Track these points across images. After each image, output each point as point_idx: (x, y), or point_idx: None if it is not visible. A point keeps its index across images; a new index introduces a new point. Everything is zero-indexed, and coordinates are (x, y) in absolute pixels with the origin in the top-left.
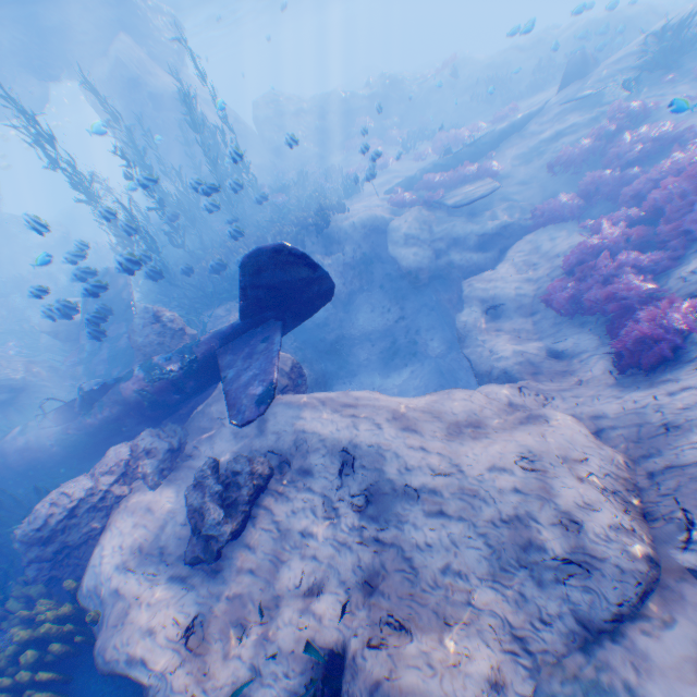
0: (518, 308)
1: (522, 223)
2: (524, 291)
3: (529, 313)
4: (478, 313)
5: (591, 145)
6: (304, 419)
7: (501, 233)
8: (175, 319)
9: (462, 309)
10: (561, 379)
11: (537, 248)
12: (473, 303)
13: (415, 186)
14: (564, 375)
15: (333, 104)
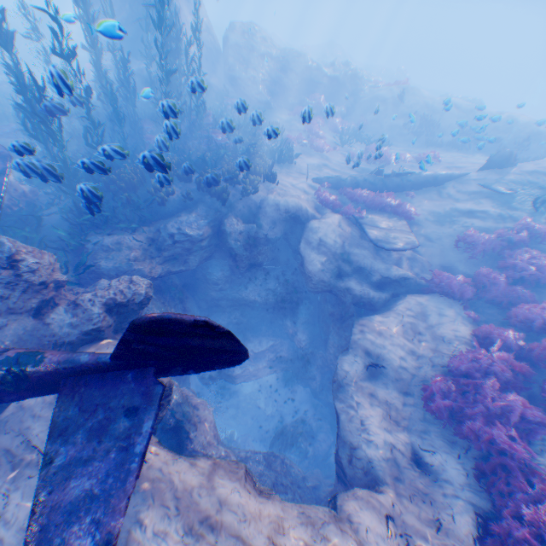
0: (397, 380)
1: (418, 280)
2: (406, 363)
3: (404, 389)
4: (361, 367)
5: (496, 243)
6: (143, 534)
7: (399, 281)
8: (38, 267)
9: (348, 356)
10: (421, 504)
11: (426, 317)
12: (360, 355)
13: (342, 189)
14: (424, 498)
15: (300, 65)
